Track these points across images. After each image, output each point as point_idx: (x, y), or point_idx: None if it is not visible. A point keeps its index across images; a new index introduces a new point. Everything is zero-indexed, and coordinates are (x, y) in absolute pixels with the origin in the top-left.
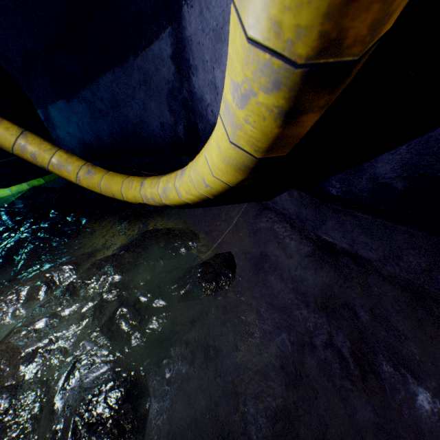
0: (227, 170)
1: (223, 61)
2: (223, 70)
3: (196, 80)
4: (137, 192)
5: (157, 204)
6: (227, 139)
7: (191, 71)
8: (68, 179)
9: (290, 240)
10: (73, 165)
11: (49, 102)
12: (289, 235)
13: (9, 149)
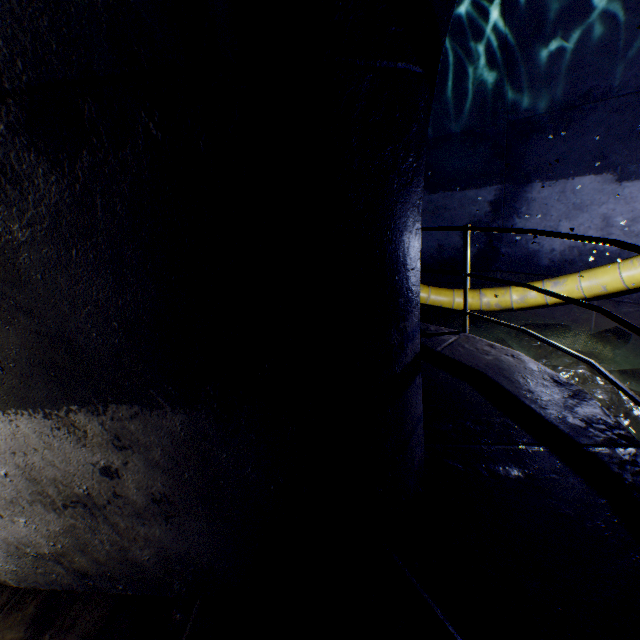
0: None
1: (576, 220)
2: (574, 224)
3: (522, 222)
4: (475, 301)
5: (496, 309)
6: None
7: (516, 215)
8: None
9: None
10: None
11: None
12: None
13: None
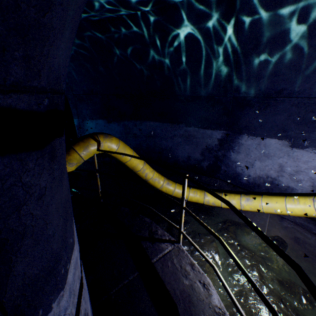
0: (299, 214)
1: (264, 162)
2: (263, 164)
3: (234, 155)
4: (201, 198)
5: (212, 205)
6: (315, 212)
7: (232, 150)
8: (154, 186)
9: (305, 233)
10: (160, 179)
11: (90, 118)
12: (303, 231)
13: (136, 170)
